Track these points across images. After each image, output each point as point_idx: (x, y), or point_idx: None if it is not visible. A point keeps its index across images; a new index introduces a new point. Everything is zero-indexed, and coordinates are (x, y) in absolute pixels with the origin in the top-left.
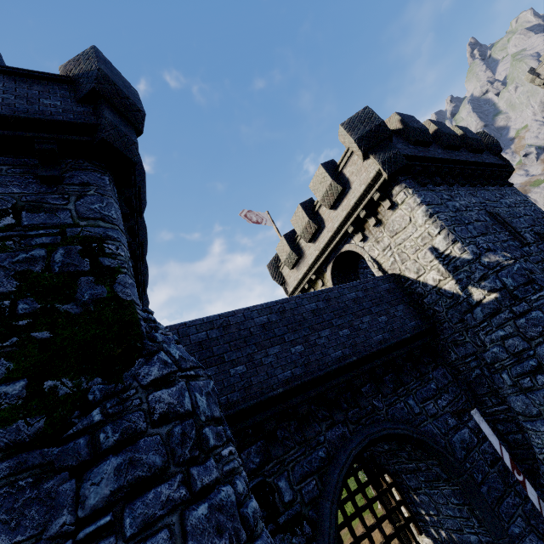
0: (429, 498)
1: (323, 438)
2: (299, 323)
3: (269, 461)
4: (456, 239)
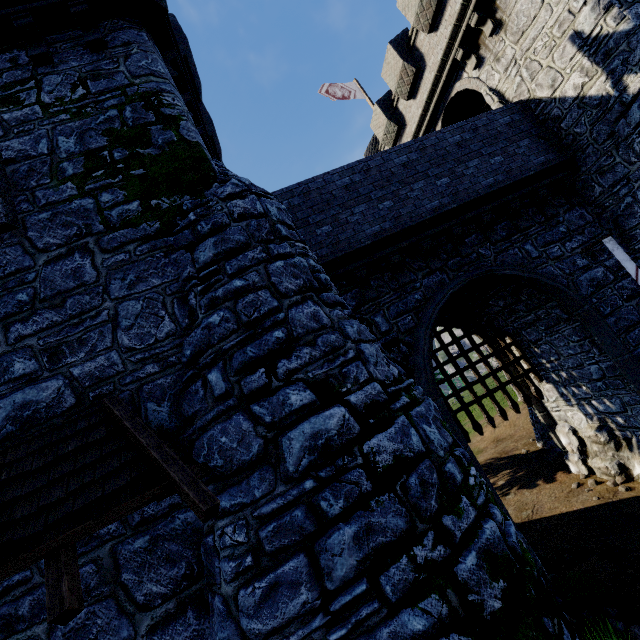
0: (550, 345)
1: (419, 284)
2: (387, 179)
3: (364, 304)
4: (612, 2)
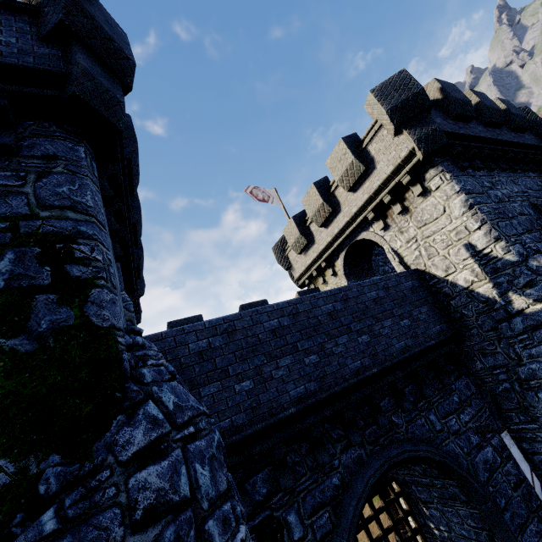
0: (441, 514)
1: (337, 462)
2: (314, 328)
3: (277, 492)
4: (500, 236)
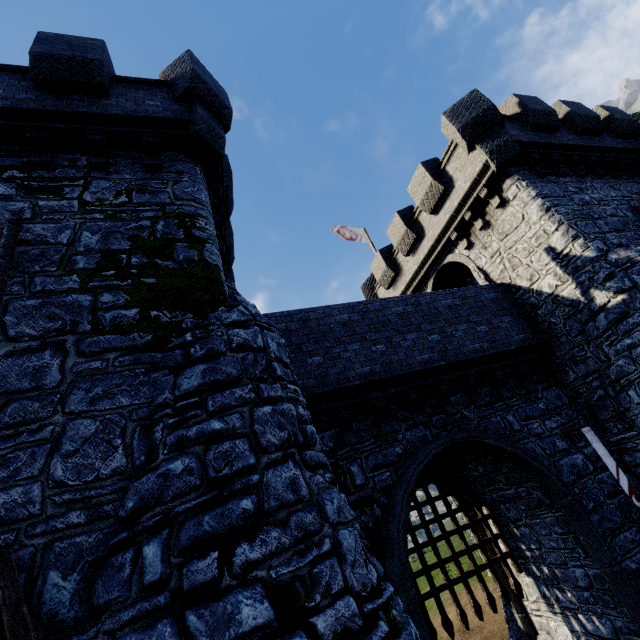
0: (530, 530)
1: (401, 436)
2: (383, 324)
3: (342, 447)
4: (578, 234)
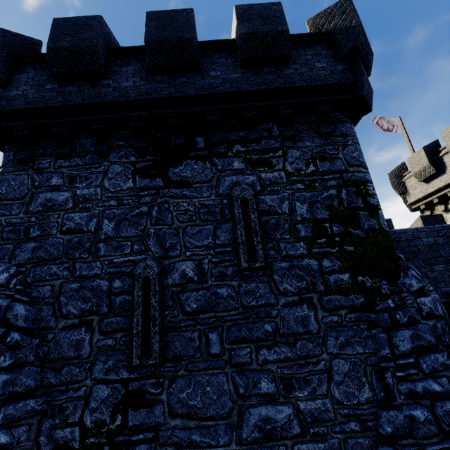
0: None
1: None
2: None
3: None
4: None
